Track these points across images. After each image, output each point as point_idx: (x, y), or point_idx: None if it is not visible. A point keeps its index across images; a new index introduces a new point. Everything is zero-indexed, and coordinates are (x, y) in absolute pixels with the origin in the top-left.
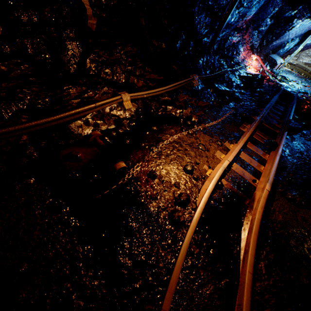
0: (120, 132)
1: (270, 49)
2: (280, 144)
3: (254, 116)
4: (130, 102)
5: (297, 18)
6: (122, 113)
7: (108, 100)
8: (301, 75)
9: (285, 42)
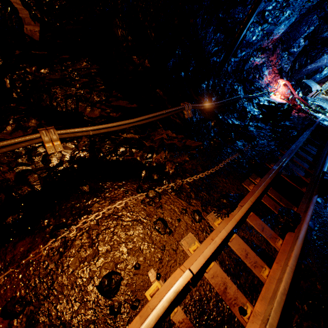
0: (15, 196)
1: (304, 73)
2: (303, 220)
3: (270, 163)
4: (60, 143)
5: None
6: (40, 159)
7: (9, 141)
8: None
9: (323, 66)
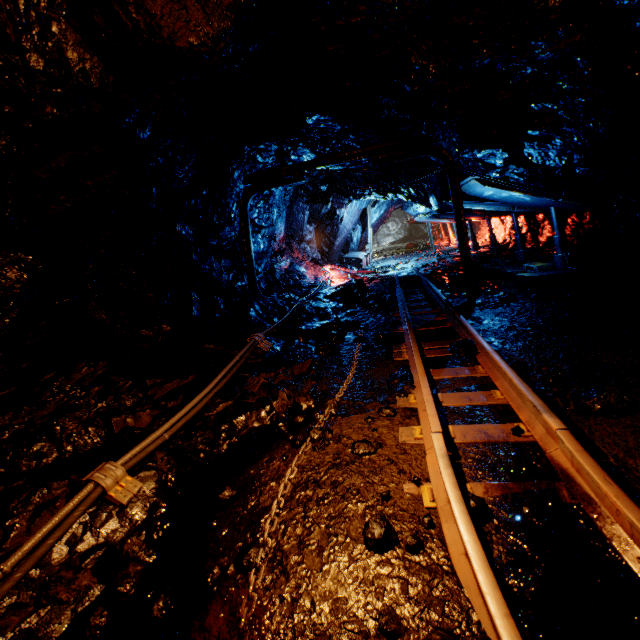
0: (127, 593)
1: (338, 251)
2: (473, 336)
3: (397, 329)
4: (131, 478)
5: (338, 209)
6: (116, 524)
7: (49, 522)
8: (399, 254)
9: (348, 235)
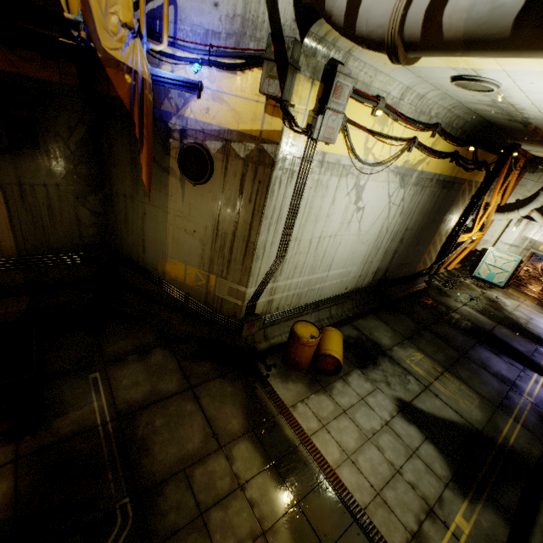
0: None
1: None
2: None
3: None
4: None
5: None
6: None
7: None
8: None
9: None
